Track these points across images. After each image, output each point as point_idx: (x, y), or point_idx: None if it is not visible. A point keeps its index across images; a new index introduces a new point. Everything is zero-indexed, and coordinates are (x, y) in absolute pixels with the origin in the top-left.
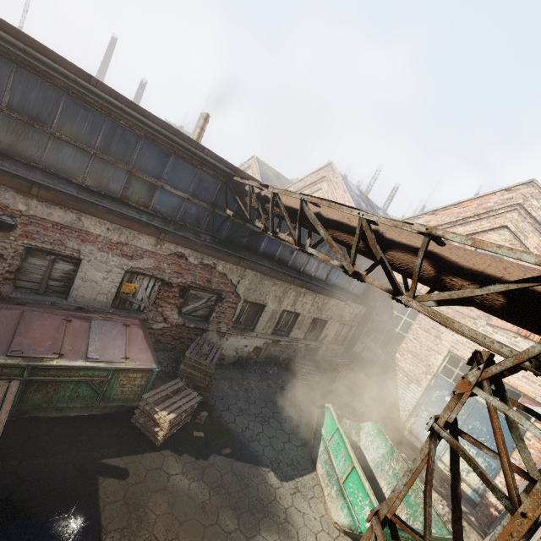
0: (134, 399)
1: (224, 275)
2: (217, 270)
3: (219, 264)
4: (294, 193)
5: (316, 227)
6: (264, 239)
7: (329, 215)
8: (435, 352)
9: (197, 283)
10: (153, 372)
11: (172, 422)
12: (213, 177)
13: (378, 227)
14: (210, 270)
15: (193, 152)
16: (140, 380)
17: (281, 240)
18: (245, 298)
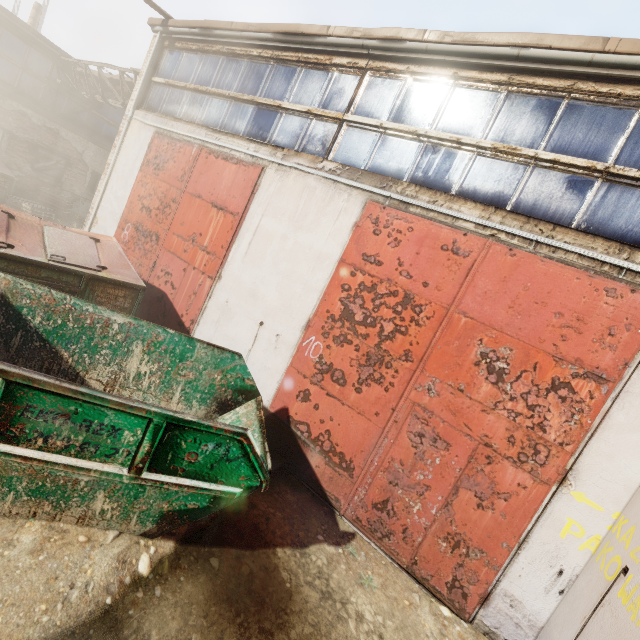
0: (2, 199)
1: (69, 142)
2: (61, 136)
3: (62, 130)
4: (94, 63)
5: (106, 82)
6: (104, 123)
7: (116, 78)
8: None
9: (44, 143)
10: (13, 181)
11: (33, 210)
12: (43, 56)
13: (133, 80)
14: (54, 134)
15: (21, 29)
16: (4, 185)
17: (101, 104)
18: (93, 169)
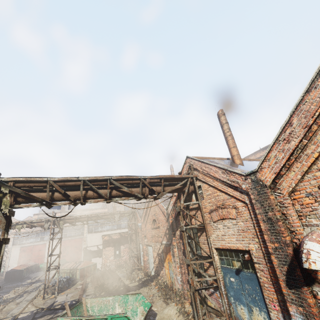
0: None
1: None
2: None
3: None
4: None
5: None
6: None
7: None
8: (5, 252)
9: None
10: None
11: None
12: None
13: None
14: None
15: None
16: None
17: None
18: None
